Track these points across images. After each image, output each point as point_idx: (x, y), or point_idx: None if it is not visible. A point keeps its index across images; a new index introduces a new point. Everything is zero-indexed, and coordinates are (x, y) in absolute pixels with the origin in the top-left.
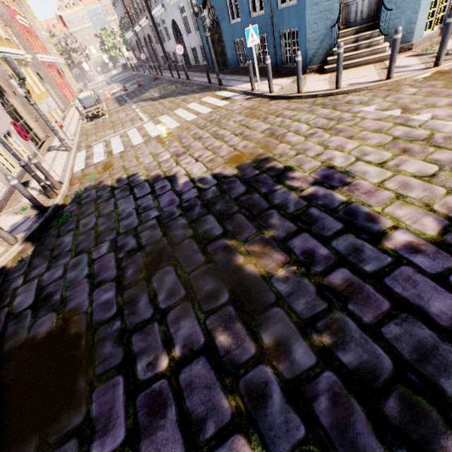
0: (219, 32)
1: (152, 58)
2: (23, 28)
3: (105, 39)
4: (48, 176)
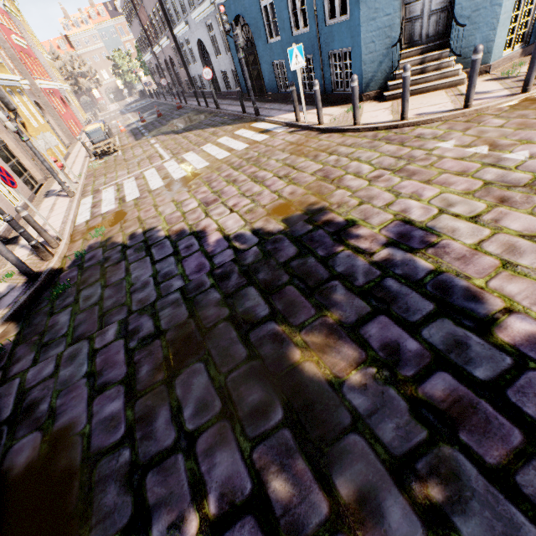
0: (254, 53)
1: (174, 84)
2: (20, 50)
3: (119, 62)
4: (41, 232)
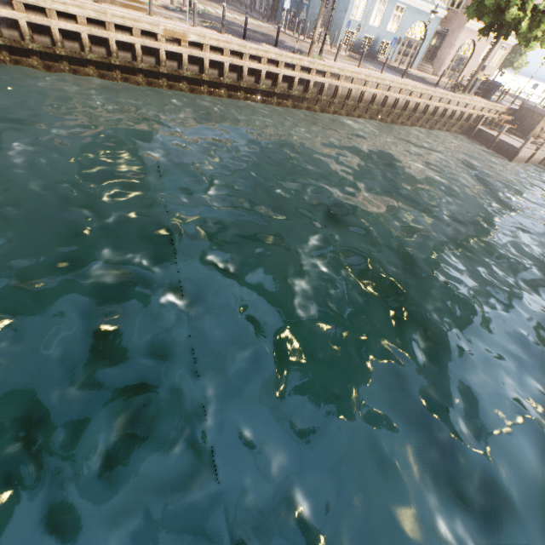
0: None
1: None
2: None
3: None
4: None
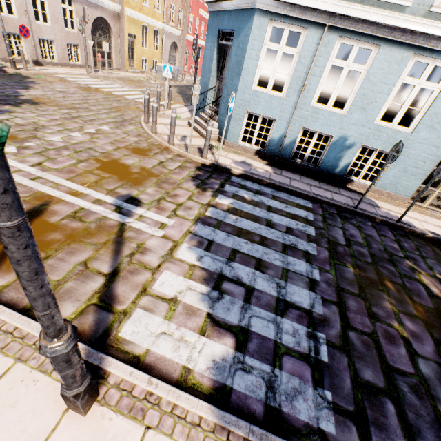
0: None
1: None
2: (198, 17)
3: None
4: (23, 60)
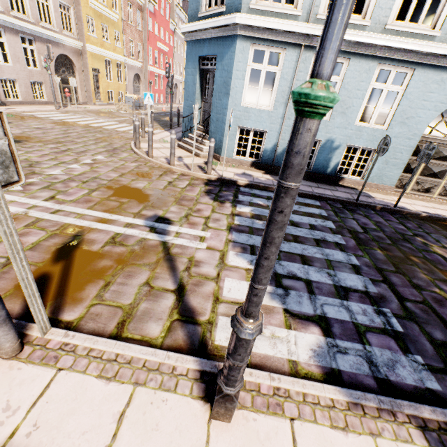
0: None
1: None
2: (157, 50)
3: None
4: None
